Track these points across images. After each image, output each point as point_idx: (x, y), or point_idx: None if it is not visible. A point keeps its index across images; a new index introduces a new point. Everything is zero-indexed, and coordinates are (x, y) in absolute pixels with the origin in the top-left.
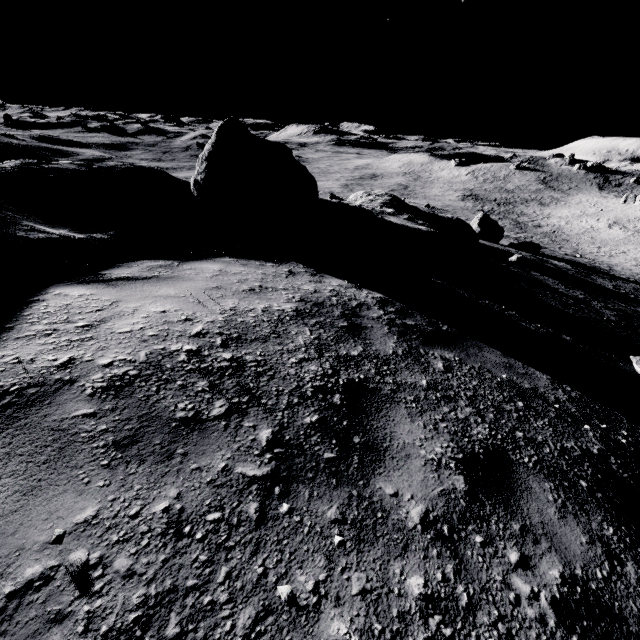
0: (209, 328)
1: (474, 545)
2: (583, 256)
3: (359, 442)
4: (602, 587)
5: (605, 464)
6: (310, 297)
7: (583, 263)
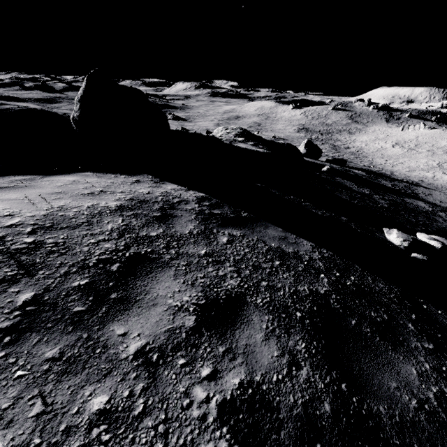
0: (26, 220)
1: (175, 366)
2: (375, 166)
3: (115, 297)
4: (272, 387)
5: (325, 300)
6: (140, 197)
7: (374, 171)
